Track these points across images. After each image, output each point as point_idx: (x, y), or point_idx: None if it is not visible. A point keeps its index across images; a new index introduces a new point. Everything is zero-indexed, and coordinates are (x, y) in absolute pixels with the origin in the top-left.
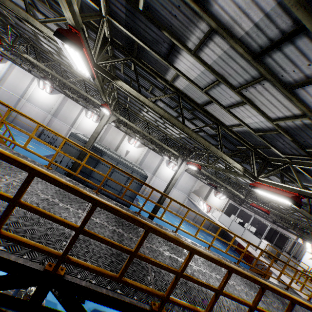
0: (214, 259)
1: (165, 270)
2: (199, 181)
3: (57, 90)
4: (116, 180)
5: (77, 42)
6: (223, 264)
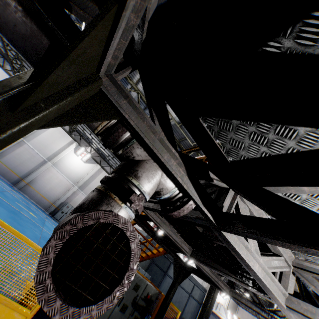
0: None
1: None
2: None
3: (94, 160)
4: (179, 299)
5: None
6: None
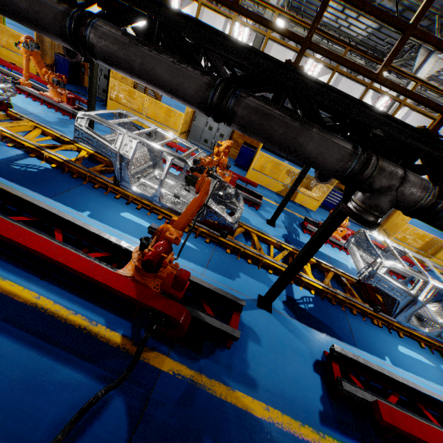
0: None
1: None
2: (442, 128)
3: None
4: None
5: None
6: None
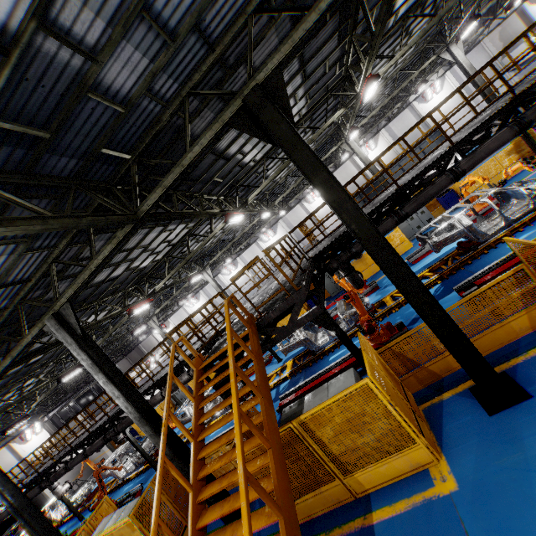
0: None
1: None
2: (487, 40)
3: (274, 225)
4: None
5: (375, 77)
6: None
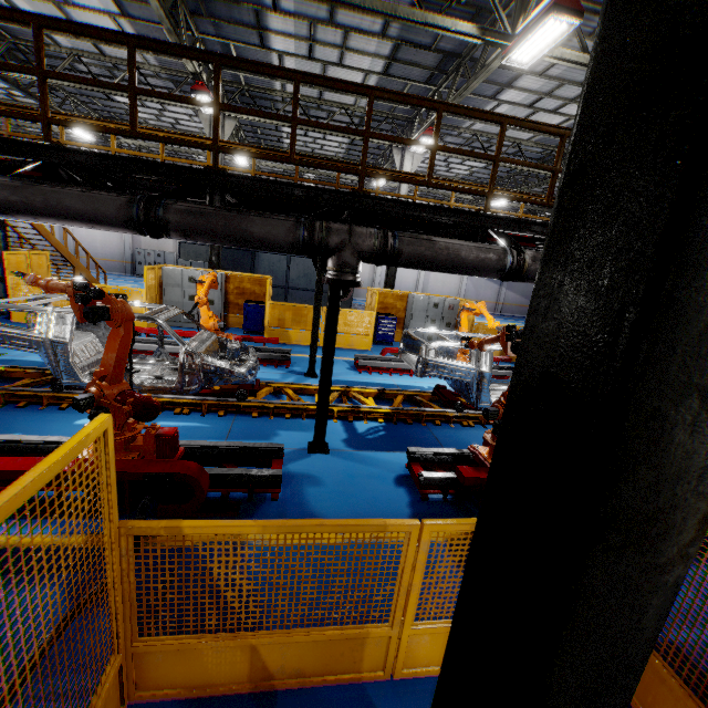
0: (403, 93)
1: (343, 131)
2: None
3: None
4: (304, 272)
5: None
6: (420, 98)
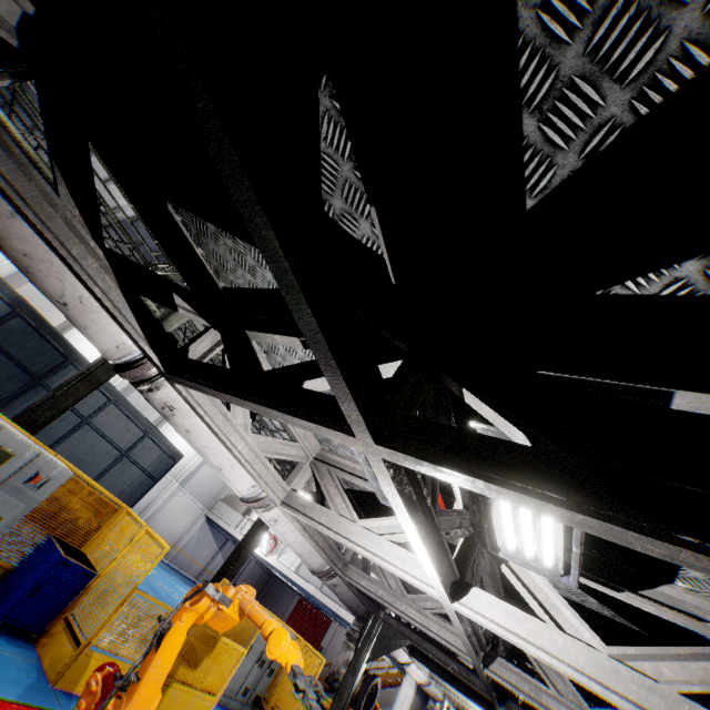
0: None
1: None
2: None
3: None
4: (82, 455)
5: None
6: None
